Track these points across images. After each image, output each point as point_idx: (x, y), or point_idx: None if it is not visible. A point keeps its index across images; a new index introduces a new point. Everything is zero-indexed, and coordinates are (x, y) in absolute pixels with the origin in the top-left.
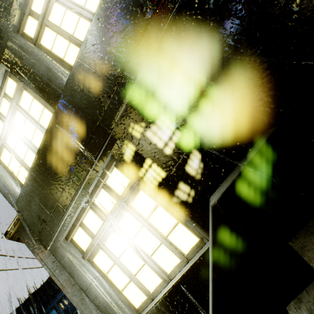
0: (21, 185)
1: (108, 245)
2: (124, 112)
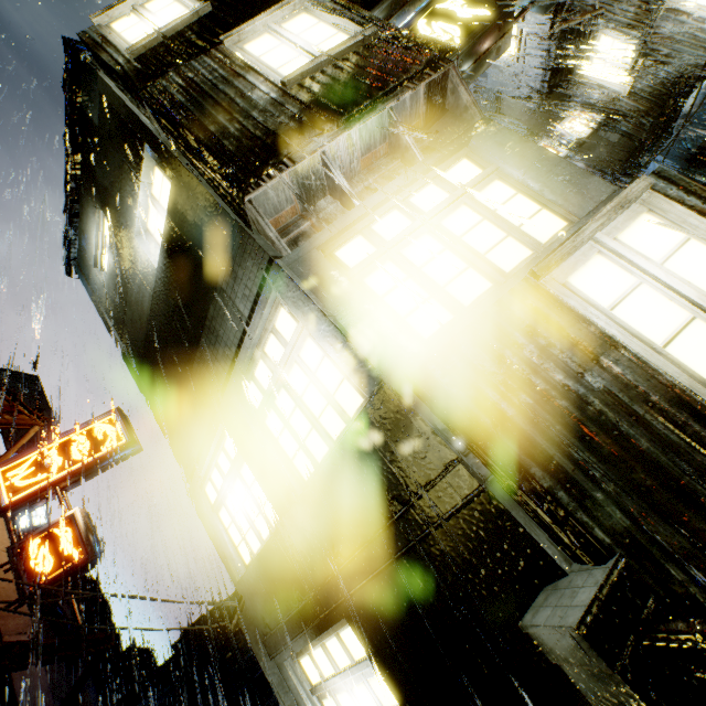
0: (243, 560)
1: (340, 699)
2: (361, 589)
